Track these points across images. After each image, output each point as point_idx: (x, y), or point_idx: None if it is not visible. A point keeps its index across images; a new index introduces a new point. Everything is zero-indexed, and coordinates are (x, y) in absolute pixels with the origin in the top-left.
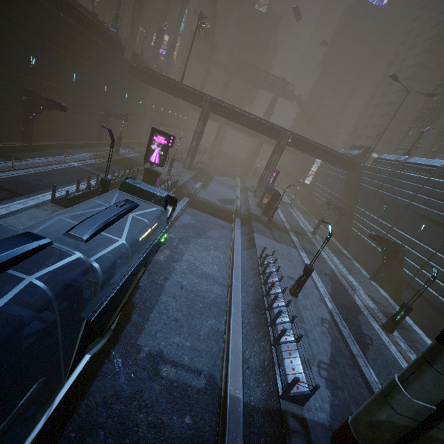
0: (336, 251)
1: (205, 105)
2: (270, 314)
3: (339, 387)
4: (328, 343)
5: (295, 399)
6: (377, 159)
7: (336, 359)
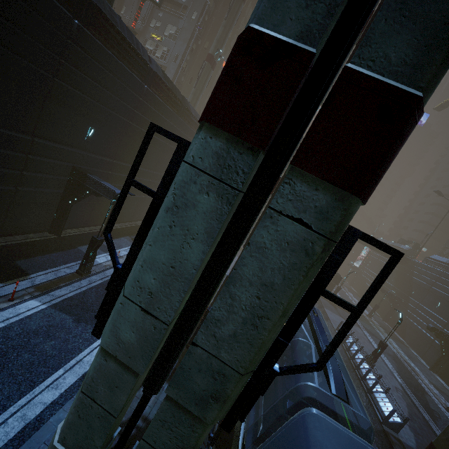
0: (393, 337)
1: None
2: (359, 372)
3: (419, 434)
4: (404, 405)
5: (392, 426)
6: (427, 258)
7: (413, 417)
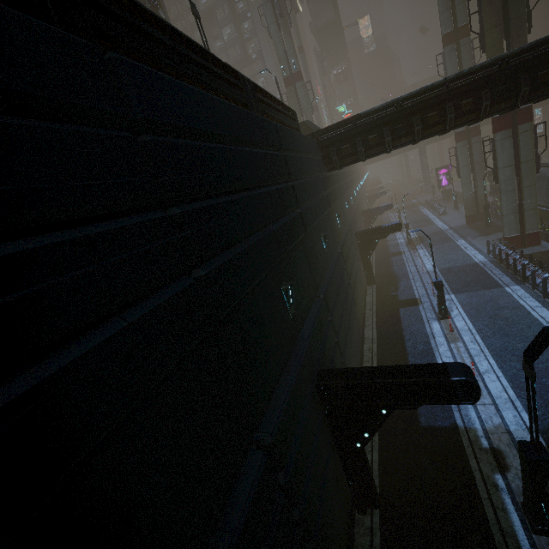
0: None
1: (420, 145)
2: None
3: None
4: None
5: None
6: None
7: None
